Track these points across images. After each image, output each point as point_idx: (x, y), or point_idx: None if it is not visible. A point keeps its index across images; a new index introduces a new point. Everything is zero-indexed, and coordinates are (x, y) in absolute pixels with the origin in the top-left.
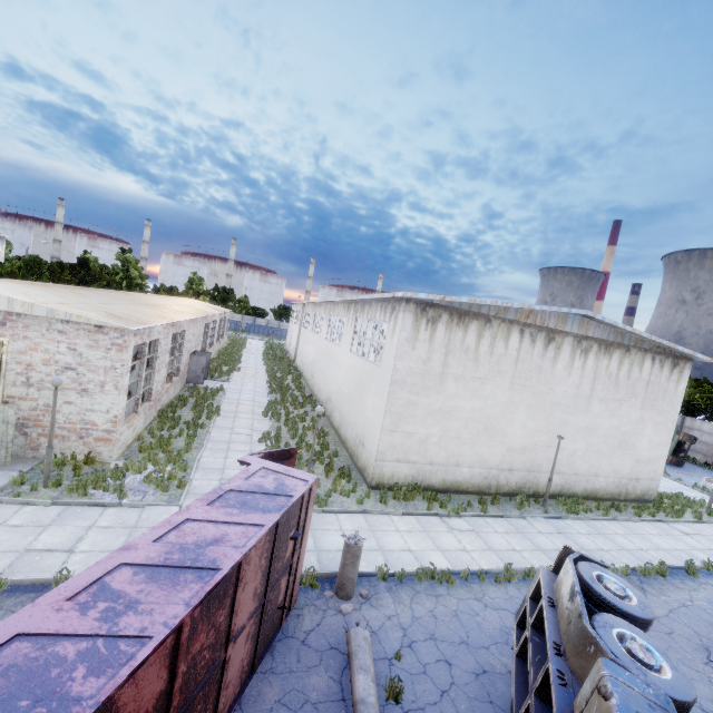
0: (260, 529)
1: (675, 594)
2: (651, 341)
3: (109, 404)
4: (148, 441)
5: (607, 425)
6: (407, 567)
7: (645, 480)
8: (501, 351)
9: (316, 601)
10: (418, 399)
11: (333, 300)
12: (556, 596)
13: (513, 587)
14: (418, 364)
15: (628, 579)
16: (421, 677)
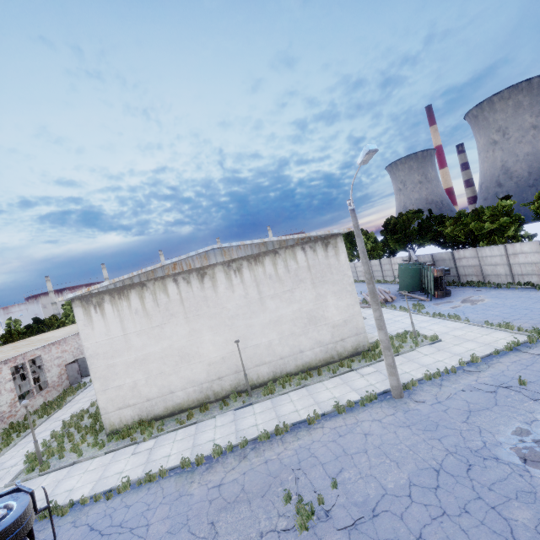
0: None
1: (272, 451)
2: (289, 239)
3: None
4: None
5: (289, 312)
6: None
7: (351, 337)
8: (166, 300)
9: None
10: (114, 360)
11: None
12: None
13: (120, 498)
14: (102, 337)
15: (242, 451)
16: None
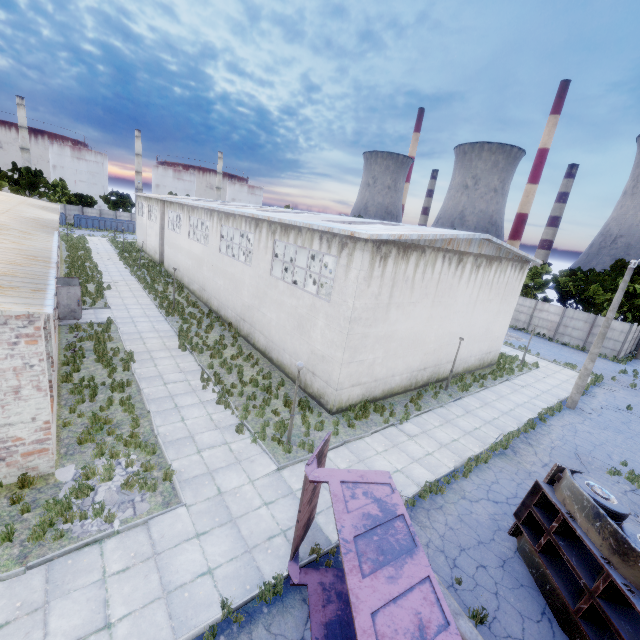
0: (430, 584)
1: (544, 441)
2: (515, 253)
3: (33, 411)
4: (77, 424)
5: (481, 319)
6: (407, 489)
7: (493, 352)
8: (429, 276)
9: None
10: (370, 331)
11: (230, 211)
12: (567, 509)
13: (474, 476)
14: (371, 300)
15: (520, 439)
16: (478, 590)
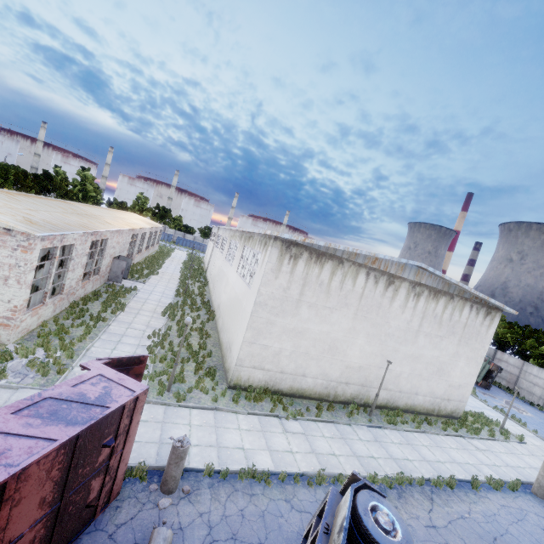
0: (50, 444)
1: (457, 506)
2: (471, 292)
3: (11, 296)
4: (51, 328)
5: (429, 355)
6: (235, 465)
7: (455, 401)
8: (349, 287)
9: (140, 493)
10: (276, 319)
11: (233, 228)
12: (334, 522)
13: (321, 490)
14: (279, 291)
15: (422, 489)
16: None
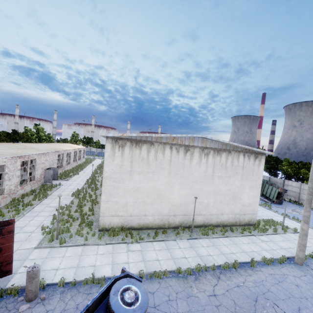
0: None
1: (236, 279)
2: (240, 147)
3: None
4: None
5: (224, 189)
6: (84, 276)
7: (249, 214)
8: (161, 158)
9: (10, 304)
10: (119, 184)
11: None
12: (100, 302)
13: None
14: (117, 168)
15: (214, 272)
16: None
